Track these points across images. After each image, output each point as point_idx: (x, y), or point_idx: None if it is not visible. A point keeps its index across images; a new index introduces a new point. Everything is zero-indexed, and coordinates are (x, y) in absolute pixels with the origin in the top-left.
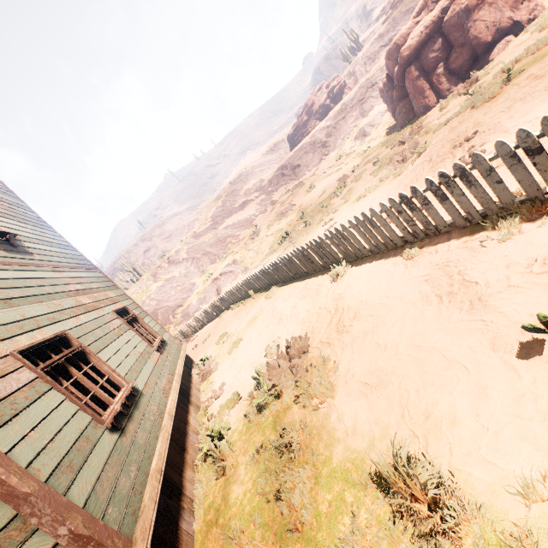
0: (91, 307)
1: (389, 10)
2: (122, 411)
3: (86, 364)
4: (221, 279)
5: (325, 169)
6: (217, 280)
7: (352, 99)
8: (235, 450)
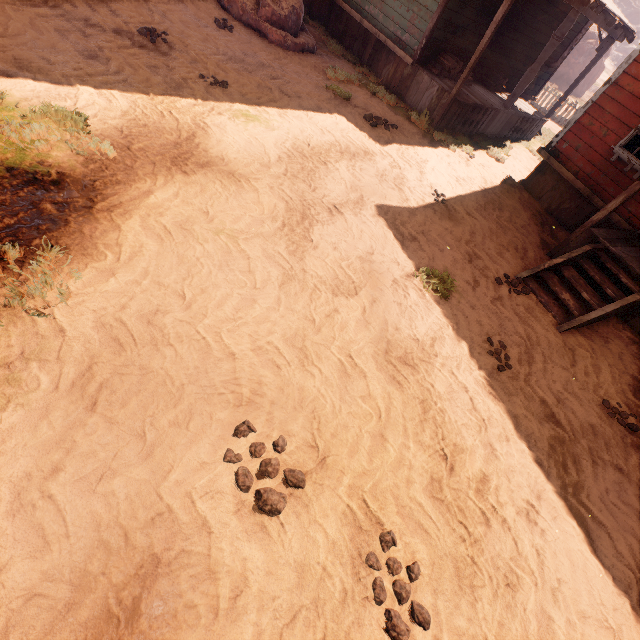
0: None
1: None
2: None
3: None
4: None
5: None
6: None
7: None
8: None
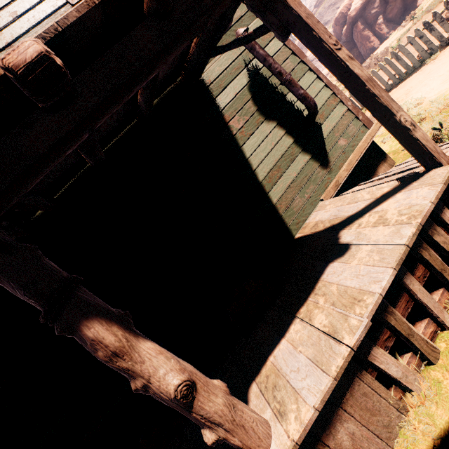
0: None
1: (313, 9)
2: None
3: None
4: None
5: None
6: None
7: None
8: None
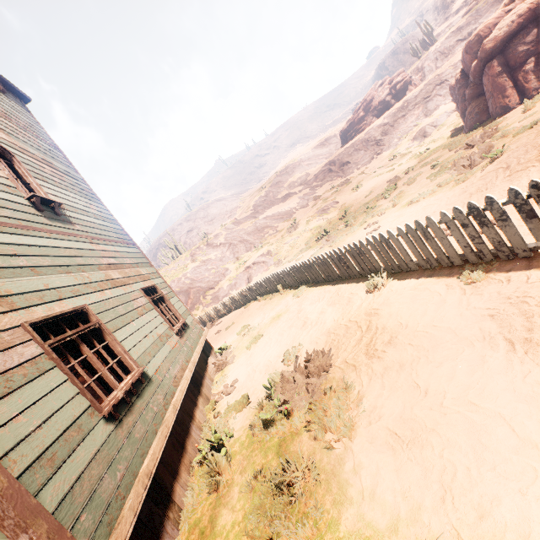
0: (119, 283)
1: (473, 1)
2: (124, 398)
3: (101, 341)
4: (253, 268)
5: (376, 168)
6: (249, 268)
7: (416, 97)
8: (233, 464)
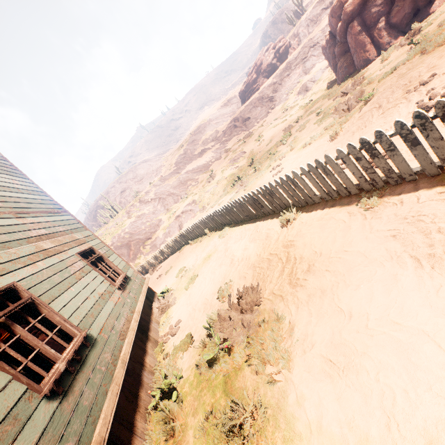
0: (52, 252)
1: None
2: (67, 369)
3: (37, 315)
4: (182, 216)
5: (272, 120)
6: (179, 217)
7: (296, 58)
8: (185, 406)
